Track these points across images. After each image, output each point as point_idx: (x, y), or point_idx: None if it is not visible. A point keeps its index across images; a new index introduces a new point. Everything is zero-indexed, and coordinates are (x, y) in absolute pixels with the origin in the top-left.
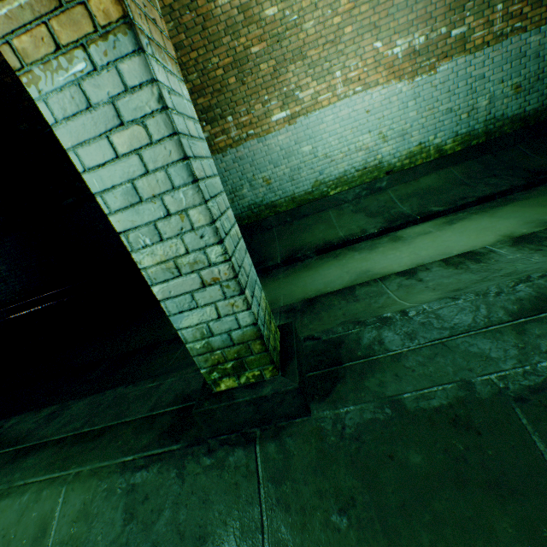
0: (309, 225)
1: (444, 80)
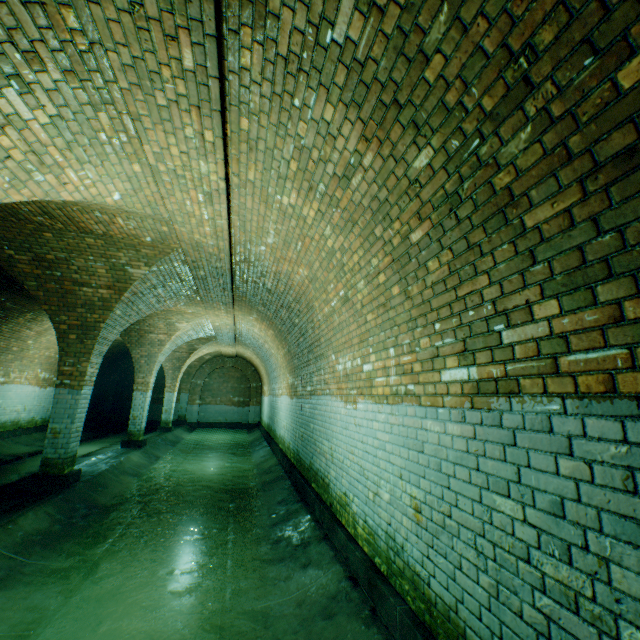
0: None
1: (47, 393)
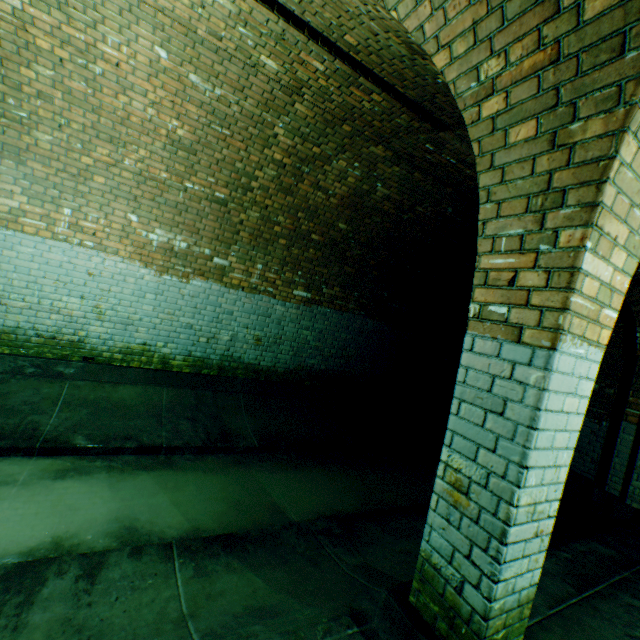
0: None
1: (195, 294)
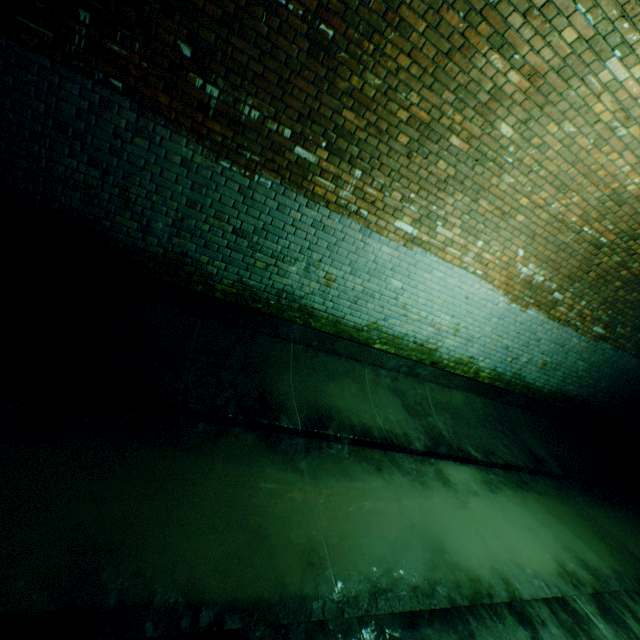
0: (339, 372)
1: (523, 322)
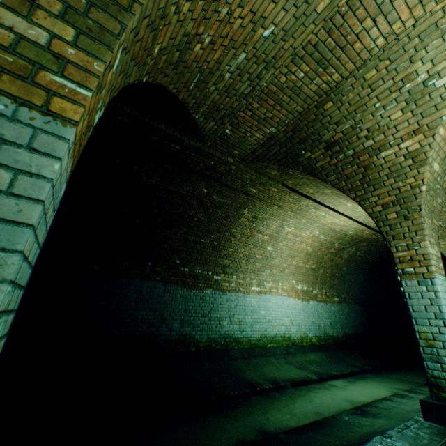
0: (263, 363)
1: (311, 307)
